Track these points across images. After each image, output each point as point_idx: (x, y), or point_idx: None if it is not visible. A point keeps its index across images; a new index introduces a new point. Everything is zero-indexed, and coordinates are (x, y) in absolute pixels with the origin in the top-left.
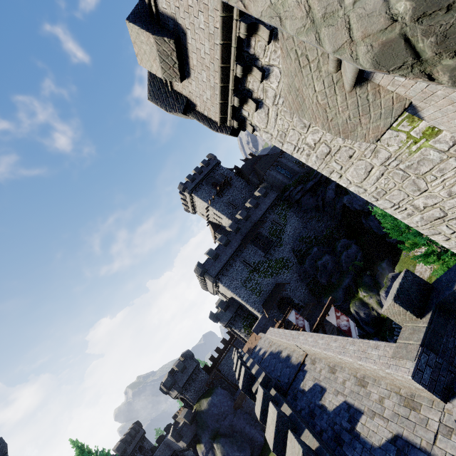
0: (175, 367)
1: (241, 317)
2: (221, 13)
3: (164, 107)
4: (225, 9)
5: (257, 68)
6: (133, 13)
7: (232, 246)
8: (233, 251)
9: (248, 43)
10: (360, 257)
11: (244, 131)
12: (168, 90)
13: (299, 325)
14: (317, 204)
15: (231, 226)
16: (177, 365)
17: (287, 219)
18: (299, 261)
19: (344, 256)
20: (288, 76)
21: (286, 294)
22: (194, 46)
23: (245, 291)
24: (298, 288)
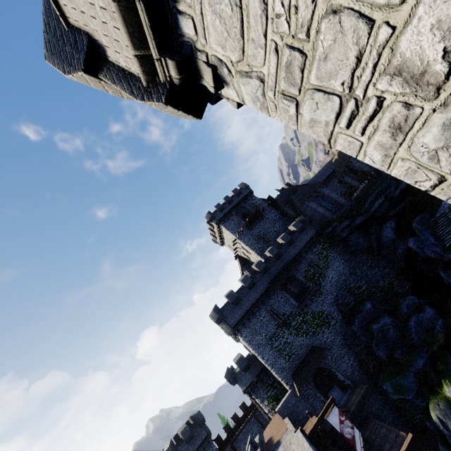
0: (180, 434)
1: (265, 384)
2: None
3: (61, 66)
4: None
5: None
6: None
7: (258, 289)
8: (258, 296)
9: None
10: (441, 327)
11: (214, 102)
12: (65, 30)
13: (345, 436)
14: (369, 244)
15: (258, 265)
16: (182, 431)
17: (329, 261)
18: (345, 319)
19: (414, 323)
20: None
21: (326, 364)
22: None
23: (270, 352)
24: (344, 357)
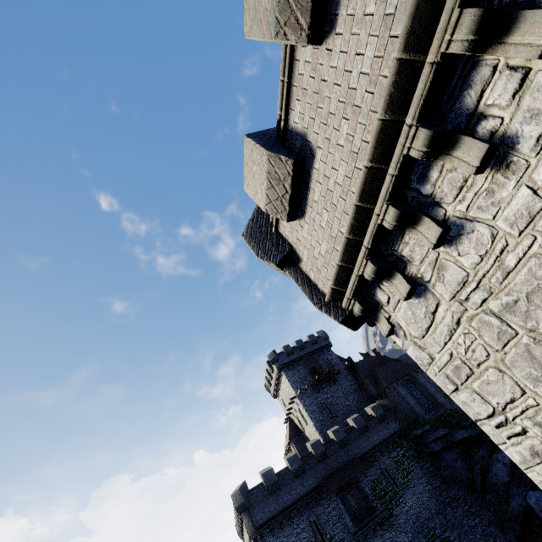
0: None
1: None
2: (382, 115)
3: (256, 249)
4: (391, 108)
5: (432, 220)
6: (258, 132)
7: (305, 481)
8: (303, 493)
9: (422, 175)
10: None
11: (372, 325)
12: (271, 231)
13: None
14: (471, 476)
15: (315, 446)
16: None
17: (410, 479)
18: None
19: None
20: None
21: None
22: (321, 173)
23: None
24: None
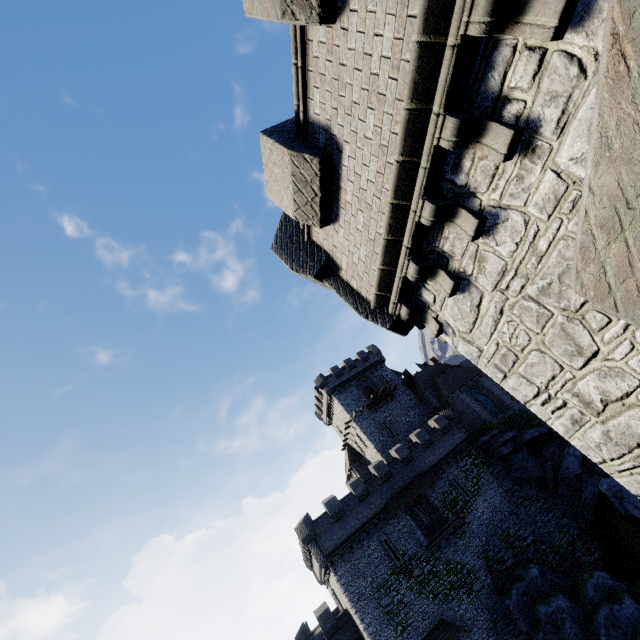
0: None
1: None
2: (408, 104)
3: (289, 262)
4: (417, 96)
5: (469, 211)
6: (275, 127)
7: (372, 504)
8: (370, 515)
9: (455, 165)
10: None
11: (421, 328)
12: (303, 240)
13: None
14: (542, 474)
15: (378, 467)
16: None
17: (480, 486)
18: (496, 585)
19: (604, 618)
20: (624, 160)
21: None
22: (351, 170)
23: (375, 611)
24: None
